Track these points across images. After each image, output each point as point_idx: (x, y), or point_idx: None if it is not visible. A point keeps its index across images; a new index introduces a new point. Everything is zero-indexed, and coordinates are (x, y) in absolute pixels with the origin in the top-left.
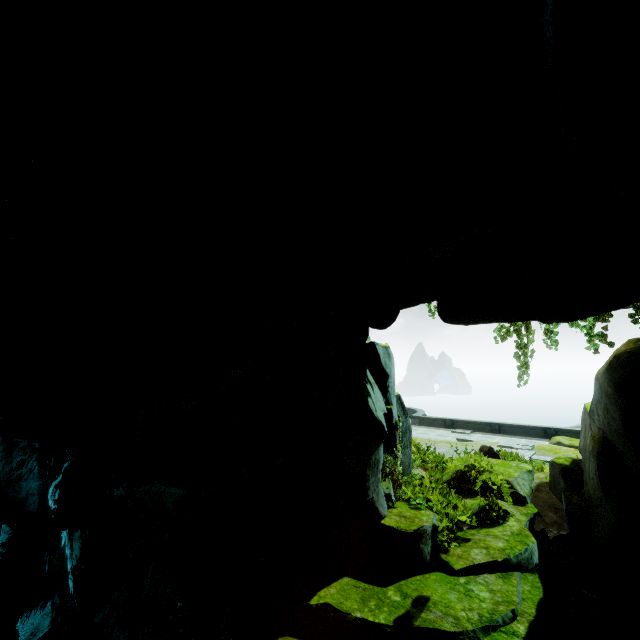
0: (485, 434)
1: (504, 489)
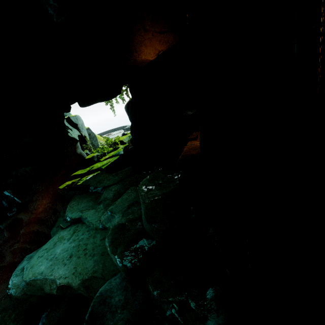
0: None
1: (118, 142)
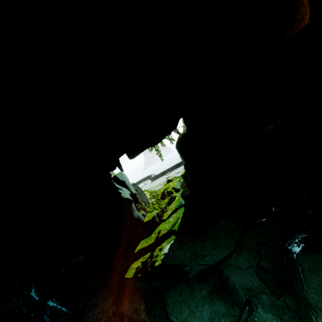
0: (175, 170)
1: (172, 191)
